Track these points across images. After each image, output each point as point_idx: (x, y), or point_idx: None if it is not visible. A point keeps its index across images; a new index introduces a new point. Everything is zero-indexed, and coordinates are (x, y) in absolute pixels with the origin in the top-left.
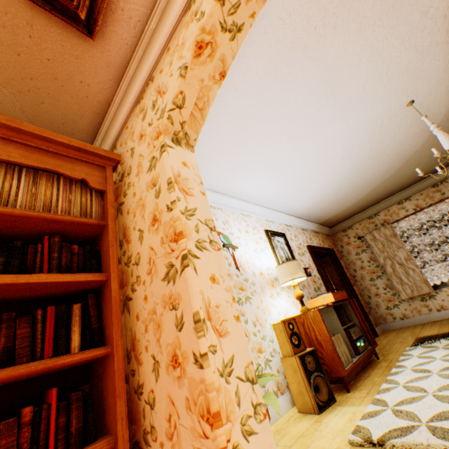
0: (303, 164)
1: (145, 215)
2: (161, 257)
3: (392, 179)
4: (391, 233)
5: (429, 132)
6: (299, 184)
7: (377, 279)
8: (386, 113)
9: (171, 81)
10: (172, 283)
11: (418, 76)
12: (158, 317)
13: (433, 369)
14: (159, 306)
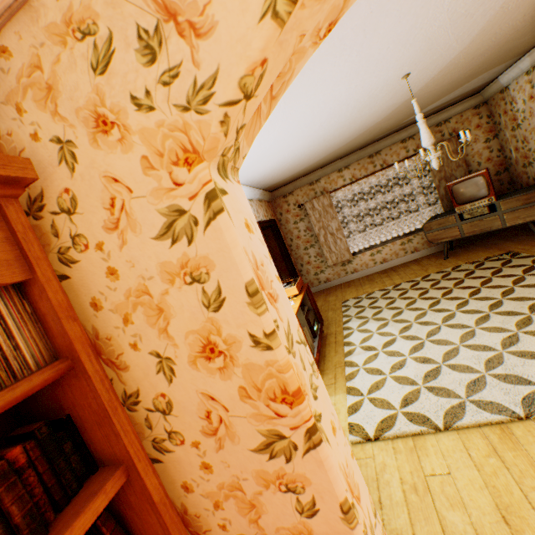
0: (282, 130)
1: (172, 332)
2: (245, 417)
3: (344, 147)
4: (328, 203)
5: (396, 107)
6: (266, 152)
7: (311, 248)
8: (384, 82)
9: (228, 4)
10: (282, 460)
11: (431, 47)
12: (250, 496)
13: (376, 345)
14: (250, 483)
